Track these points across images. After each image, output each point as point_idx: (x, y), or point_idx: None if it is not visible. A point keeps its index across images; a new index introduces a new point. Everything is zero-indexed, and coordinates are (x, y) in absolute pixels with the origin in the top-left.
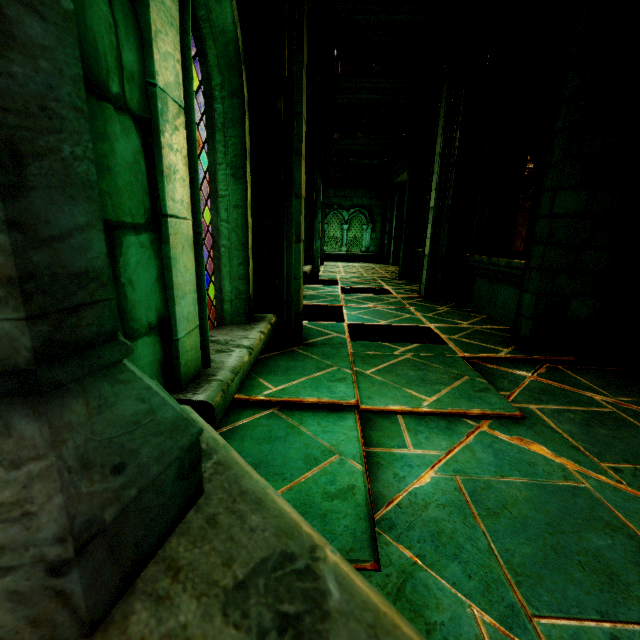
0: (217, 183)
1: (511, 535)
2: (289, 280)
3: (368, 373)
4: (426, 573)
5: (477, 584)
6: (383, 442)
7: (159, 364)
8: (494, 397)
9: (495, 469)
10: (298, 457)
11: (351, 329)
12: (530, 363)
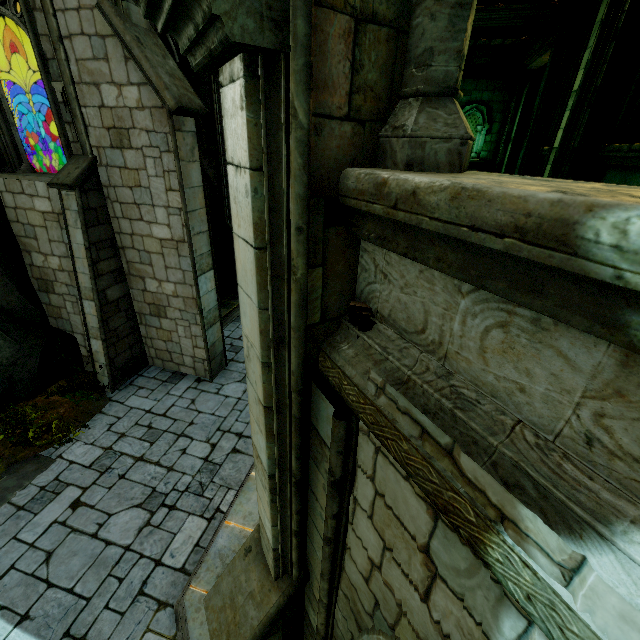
0: None
1: None
2: None
3: None
4: None
5: None
6: None
7: None
8: None
9: None
10: None
11: None
12: None
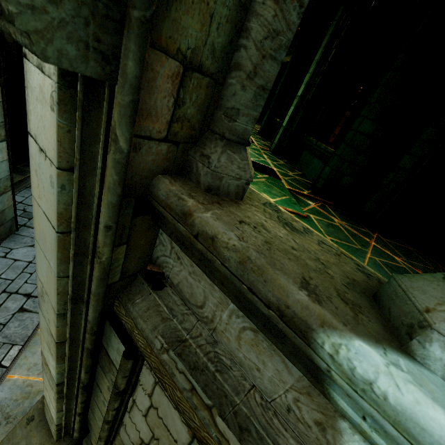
0: None
1: None
2: None
3: None
4: None
5: None
6: None
7: None
8: (298, 207)
9: None
10: None
11: None
12: (315, 200)
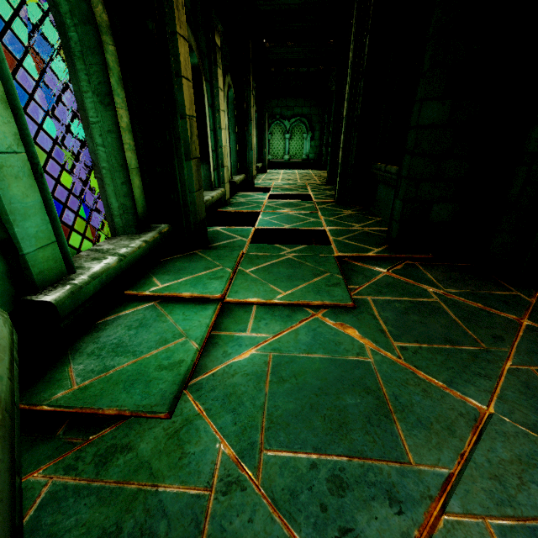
0: (86, 111)
1: (285, 396)
2: (185, 194)
3: (247, 271)
4: (202, 421)
5: (237, 428)
6: (230, 327)
7: (4, 274)
8: (339, 290)
9: (306, 348)
10: (153, 339)
11: (256, 233)
12: (392, 261)
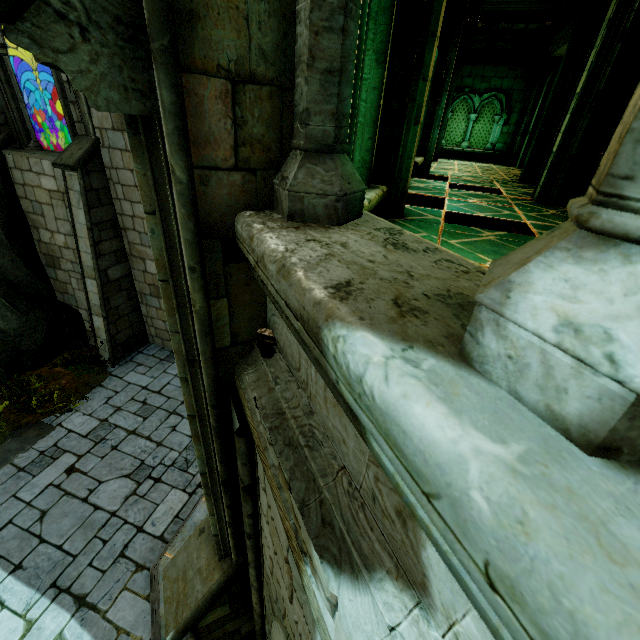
0: (363, 68)
1: None
2: (402, 159)
3: (451, 242)
4: None
5: None
6: None
7: None
8: None
9: None
10: None
11: (447, 215)
12: None
